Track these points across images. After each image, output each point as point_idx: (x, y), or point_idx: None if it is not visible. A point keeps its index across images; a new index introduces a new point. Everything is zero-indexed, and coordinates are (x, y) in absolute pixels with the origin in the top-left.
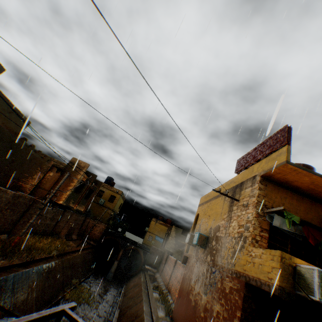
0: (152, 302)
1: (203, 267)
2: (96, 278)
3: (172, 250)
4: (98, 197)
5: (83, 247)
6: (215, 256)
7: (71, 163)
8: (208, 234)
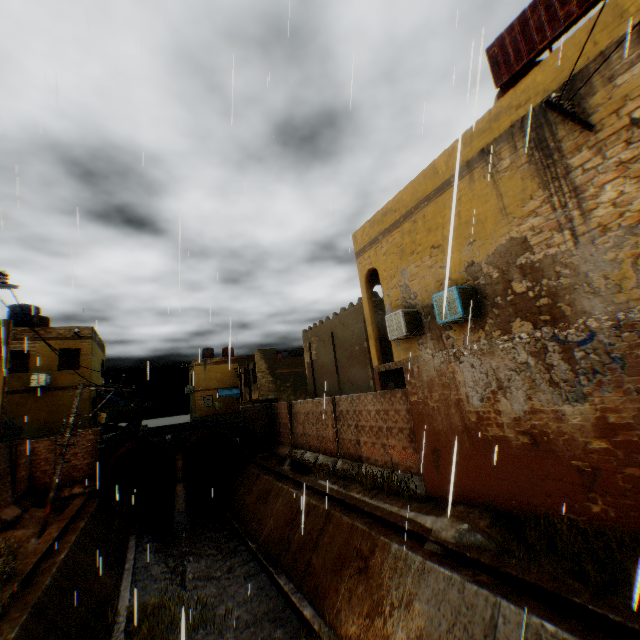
0: (357, 502)
1: (509, 356)
2: (156, 551)
3: (273, 396)
4: (18, 375)
5: (69, 517)
6: (555, 309)
7: None
8: (469, 283)
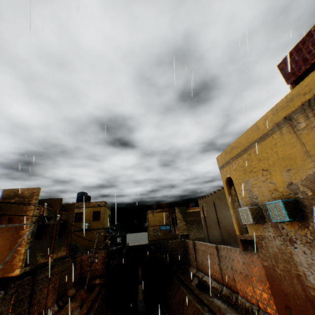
0: None
1: None
2: None
3: (186, 232)
4: (78, 223)
5: (91, 299)
6: None
7: (5, 200)
8: (291, 196)
